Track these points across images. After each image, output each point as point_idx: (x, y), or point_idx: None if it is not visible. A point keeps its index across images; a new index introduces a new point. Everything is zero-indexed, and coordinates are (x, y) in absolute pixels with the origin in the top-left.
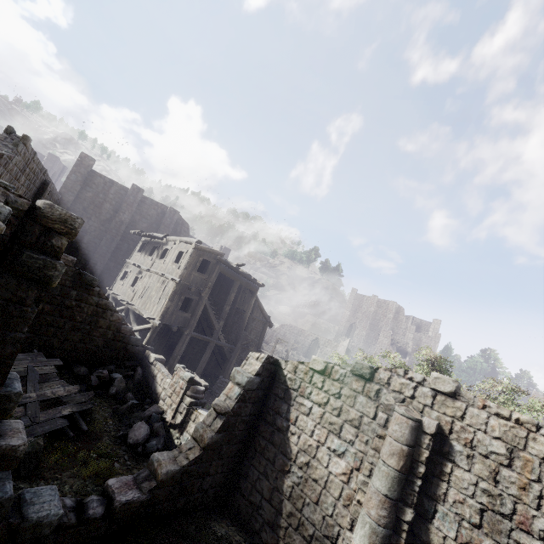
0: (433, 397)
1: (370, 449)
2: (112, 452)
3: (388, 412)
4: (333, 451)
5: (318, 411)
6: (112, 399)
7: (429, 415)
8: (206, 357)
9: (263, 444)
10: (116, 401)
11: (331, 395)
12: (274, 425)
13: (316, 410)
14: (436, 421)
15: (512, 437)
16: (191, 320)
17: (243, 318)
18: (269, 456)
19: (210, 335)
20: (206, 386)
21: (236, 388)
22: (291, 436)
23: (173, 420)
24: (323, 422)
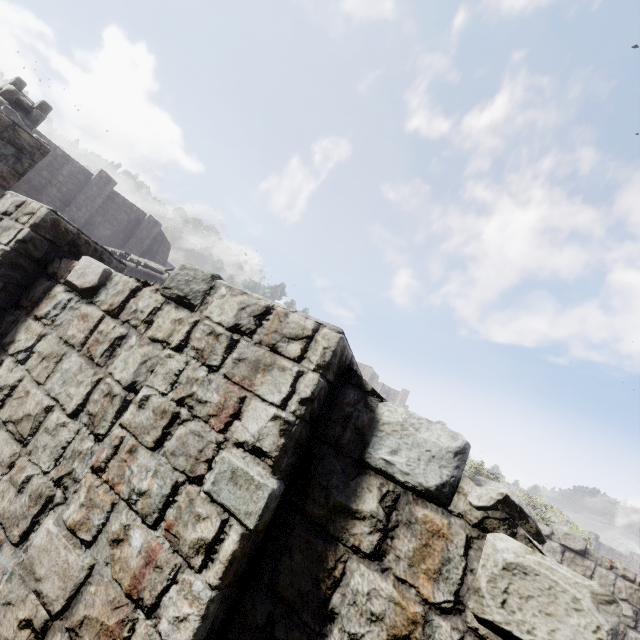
0: (563, 553)
1: None
2: None
3: None
4: None
5: None
6: None
7: None
8: None
9: None
10: None
11: None
12: None
13: None
14: None
15: (638, 599)
16: None
17: None
18: None
19: None
20: None
21: None
22: None
23: None
24: None
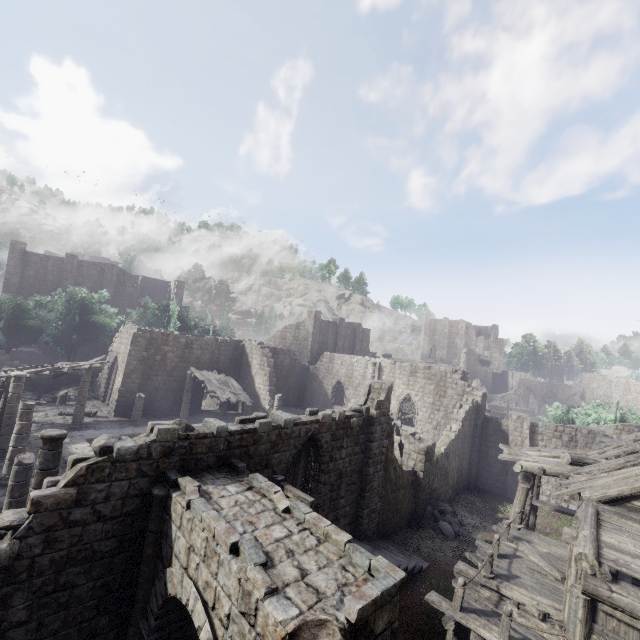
0: None
1: None
2: None
3: None
4: None
5: None
6: None
7: None
8: None
9: None
10: None
11: None
12: None
13: None
14: None
15: None
16: None
17: None
18: None
19: None
20: None
21: None
22: None
23: None
24: None
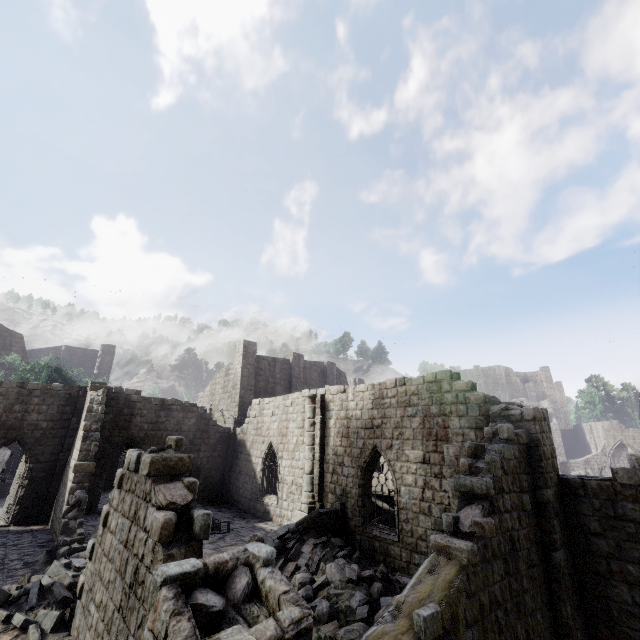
0: None
1: None
2: None
3: None
4: None
5: None
6: None
7: None
8: None
9: None
10: None
11: None
12: None
13: None
14: None
15: None
16: None
17: None
18: None
19: None
20: None
21: None
22: None
23: None
24: None
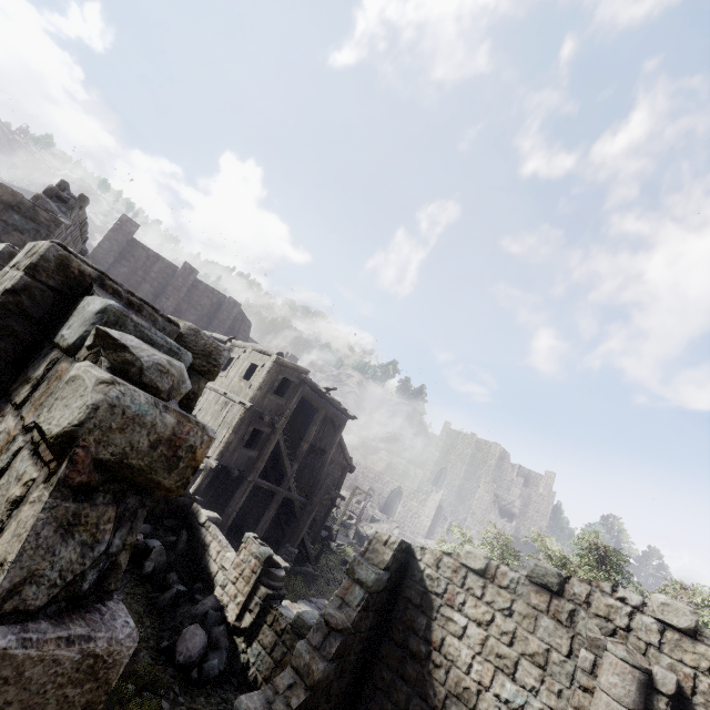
0: (661, 633)
1: (570, 707)
2: (155, 679)
3: (596, 651)
4: (505, 703)
5: (477, 634)
6: (147, 581)
7: (657, 660)
8: (271, 514)
9: (387, 676)
10: (153, 585)
11: (497, 610)
12: (406, 648)
13: (474, 632)
14: (672, 673)
15: None
16: (258, 462)
17: (323, 460)
18: (397, 698)
19: (274, 481)
20: (287, 568)
21: (357, 588)
22: (435, 669)
23: (238, 621)
24: (486, 653)
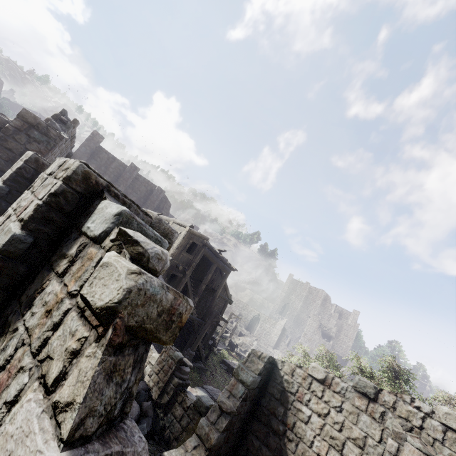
0: (444, 432)
1: None
2: None
3: (399, 441)
4: None
5: (318, 422)
6: None
7: (441, 451)
8: None
9: (256, 444)
10: None
11: (331, 407)
12: (270, 426)
13: (316, 420)
14: None
15: None
16: None
17: (214, 296)
18: None
19: None
20: (191, 366)
21: (240, 385)
22: (288, 442)
23: (159, 399)
24: (323, 435)
